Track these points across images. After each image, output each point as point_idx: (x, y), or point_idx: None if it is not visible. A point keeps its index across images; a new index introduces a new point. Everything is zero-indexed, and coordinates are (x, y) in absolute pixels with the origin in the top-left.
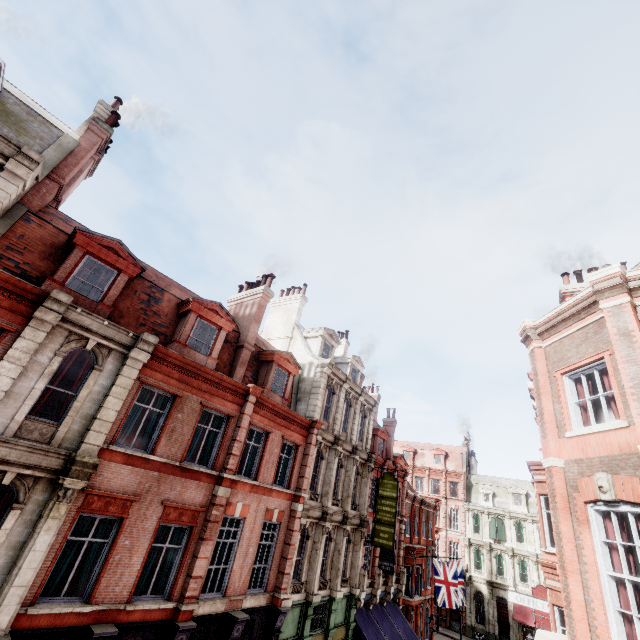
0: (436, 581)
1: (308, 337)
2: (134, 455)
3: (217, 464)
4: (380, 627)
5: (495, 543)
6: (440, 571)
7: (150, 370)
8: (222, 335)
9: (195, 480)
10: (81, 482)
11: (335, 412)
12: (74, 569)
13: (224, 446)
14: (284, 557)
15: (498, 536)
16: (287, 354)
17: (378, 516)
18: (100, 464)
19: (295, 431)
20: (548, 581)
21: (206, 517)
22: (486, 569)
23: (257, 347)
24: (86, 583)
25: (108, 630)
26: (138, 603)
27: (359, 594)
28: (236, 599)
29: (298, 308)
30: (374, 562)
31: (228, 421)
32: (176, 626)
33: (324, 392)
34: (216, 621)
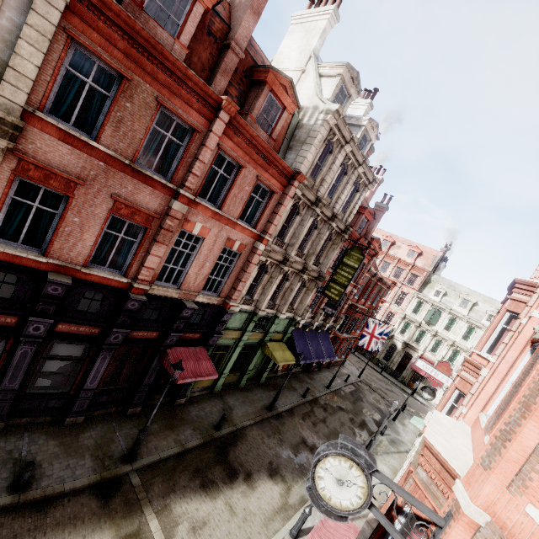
0: (364, 331)
1: (324, 75)
2: (72, 134)
3: (175, 178)
4: (309, 342)
5: (425, 324)
6: (371, 327)
7: (81, 21)
8: (197, 11)
9: (149, 186)
10: (2, 140)
11: (326, 174)
12: (27, 226)
13: (185, 162)
14: (239, 279)
15: (430, 321)
16: (286, 79)
17: (335, 277)
18: (29, 130)
19: (273, 176)
20: (464, 373)
21: (161, 224)
22: (408, 336)
23: (251, 60)
24: (44, 241)
25: (62, 280)
26: (94, 270)
27: (300, 320)
28: (190, 293)
29: (323, 28)
30: (320, 305)
31: (192, 135)
32: (128, 295)
33: (320, 146)
34: (170, 302)
